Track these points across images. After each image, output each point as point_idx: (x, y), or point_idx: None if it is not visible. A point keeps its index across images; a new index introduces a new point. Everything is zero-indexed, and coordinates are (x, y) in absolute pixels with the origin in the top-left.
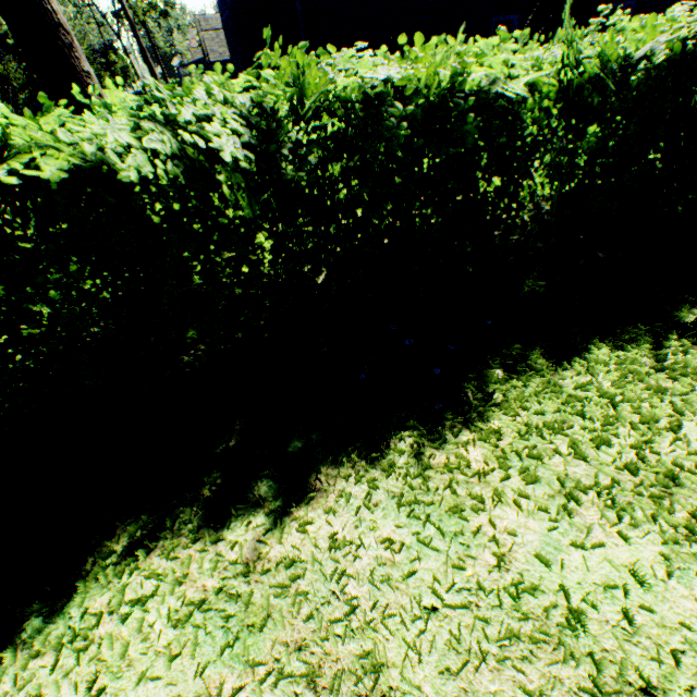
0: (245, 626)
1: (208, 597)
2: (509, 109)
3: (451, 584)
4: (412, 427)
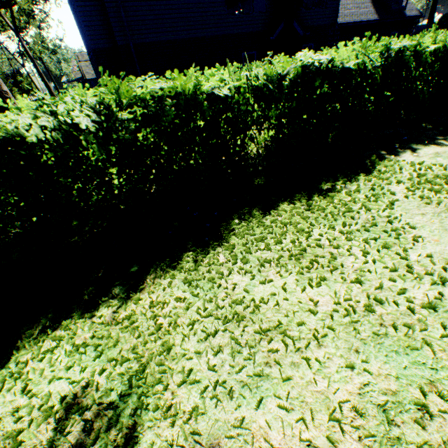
0: (107, 348)
1: (87, 341)
2: (227, 99)
3: (205, 308)
4: (194, 250)
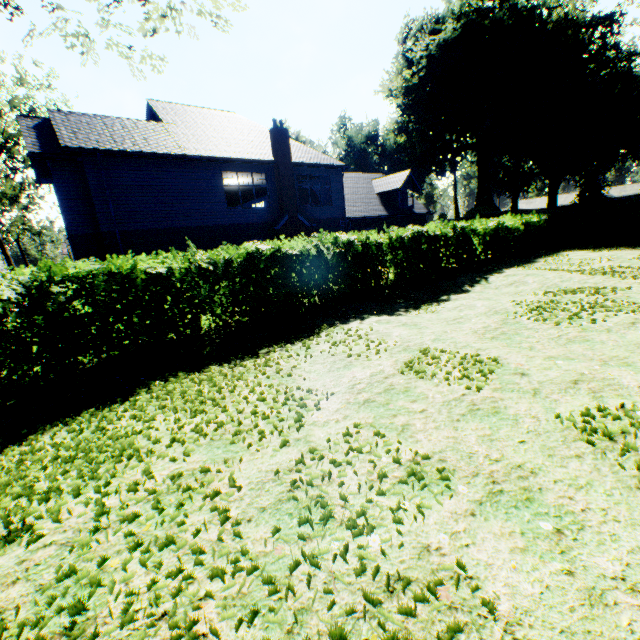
0: None
1: None
2: (168, 277)
3: (77, 445)
4: (98, 408)
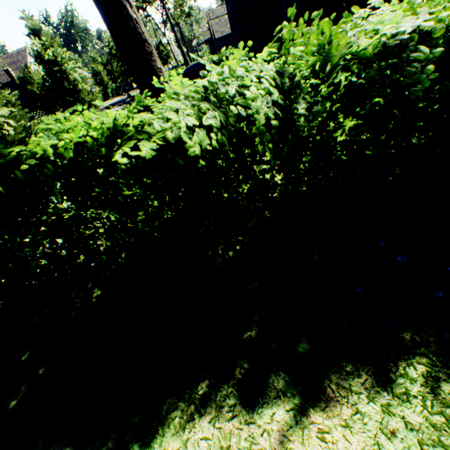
0: None
1: None
2: None
3: None
4: (420, 353)
